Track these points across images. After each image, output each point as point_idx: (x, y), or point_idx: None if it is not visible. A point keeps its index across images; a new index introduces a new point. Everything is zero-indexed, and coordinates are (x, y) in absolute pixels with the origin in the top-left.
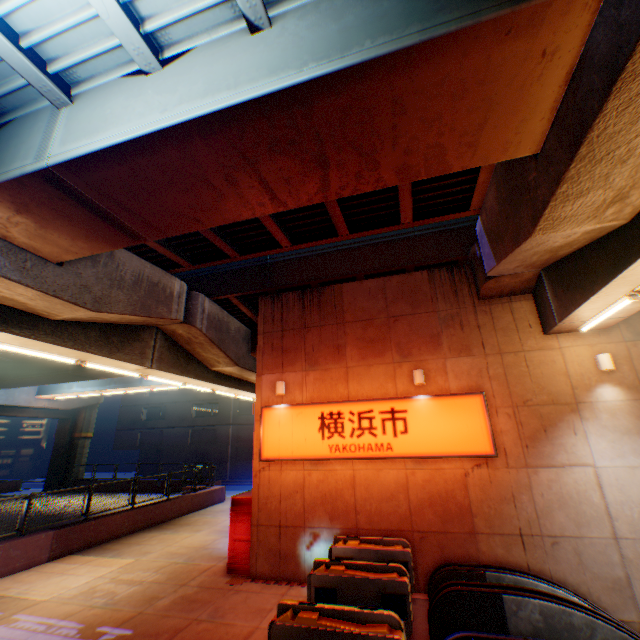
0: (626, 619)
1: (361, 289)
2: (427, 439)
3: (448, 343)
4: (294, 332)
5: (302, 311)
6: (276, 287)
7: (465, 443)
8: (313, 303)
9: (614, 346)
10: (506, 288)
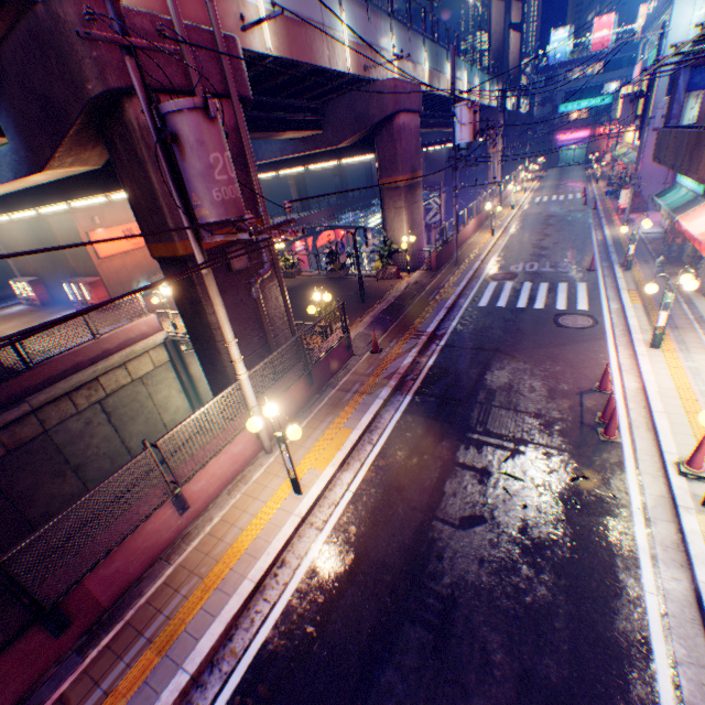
0: None
1: None
2: None
3: None
4: None
5: None
6: None
7: None
8: None
9: None
10: None
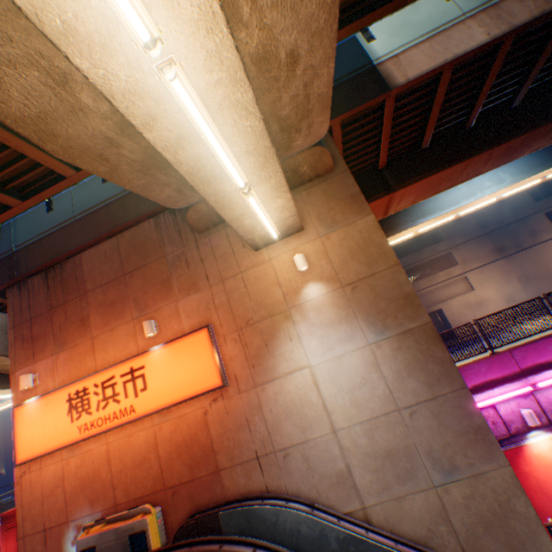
0: (352, 509)
1: (99, 253)
2: (165, 389)
3: (179, 284)
4: (43, 317)
5: (48, 292)
6: (25, 275)
7: (198, 382)
8: (57, 281)
9: (313, 244)
10: (213, 215)
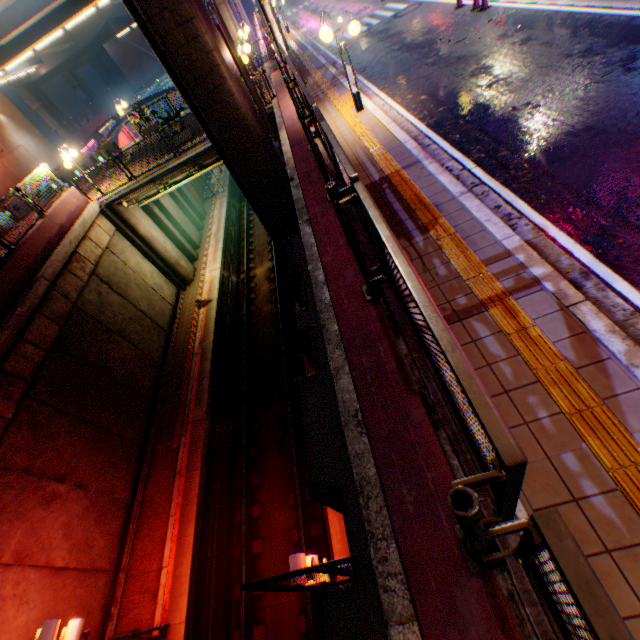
0: None
1: None
2: None
3: None
4: None
5: None
6: None
7: None
8: None
9: None
10: None
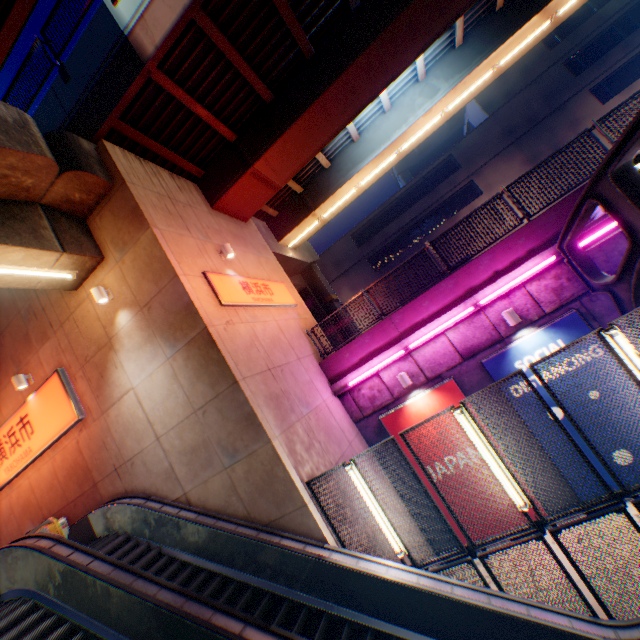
0: (179, 496)
1: None
2: (46, 430)
3: (36, 337)
4: None
5: None
6: None
7: (63, 419)
8: None
9: (115, 272)
10: None
